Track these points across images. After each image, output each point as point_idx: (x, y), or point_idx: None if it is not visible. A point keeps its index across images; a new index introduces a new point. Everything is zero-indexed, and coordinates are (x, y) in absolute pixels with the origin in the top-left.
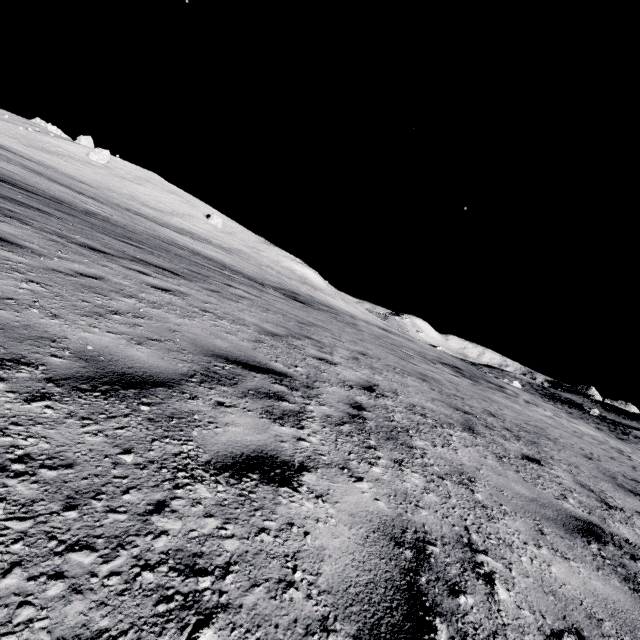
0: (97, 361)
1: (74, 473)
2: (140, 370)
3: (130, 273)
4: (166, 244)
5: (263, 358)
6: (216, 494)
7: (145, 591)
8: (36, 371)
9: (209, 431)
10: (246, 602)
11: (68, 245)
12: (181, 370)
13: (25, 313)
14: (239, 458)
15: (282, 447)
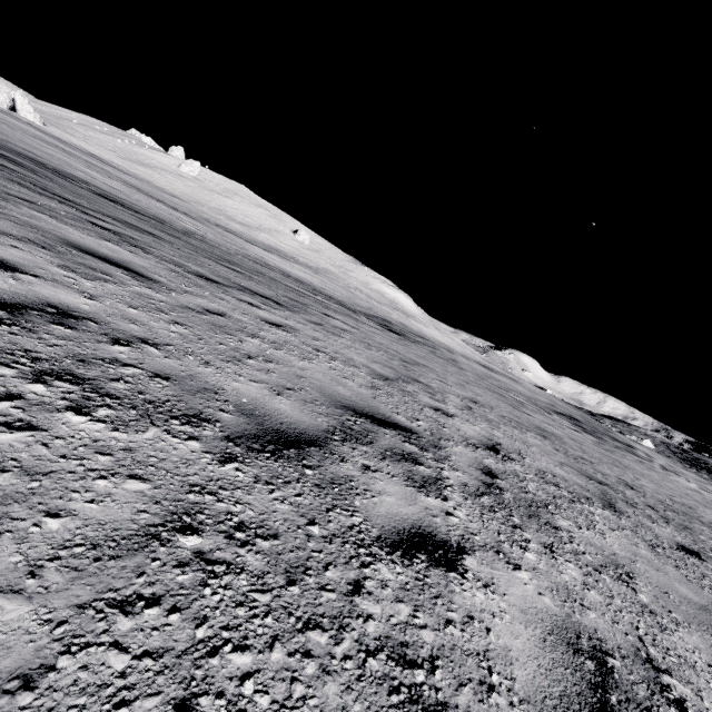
0: (255, 416)
1: (281, 544)
2: (290, 426)
3: (243, 306)
4: (259, 265)
5: (385, 409)
6: (397, 576)
7: (376, 679)
8: (216, 428)
9: (368, 501)
10: (460, 702)
11: (186, 275)
12: (322, 426)
13: (185, 361)
14: (403, 534)
15: (435, 523)
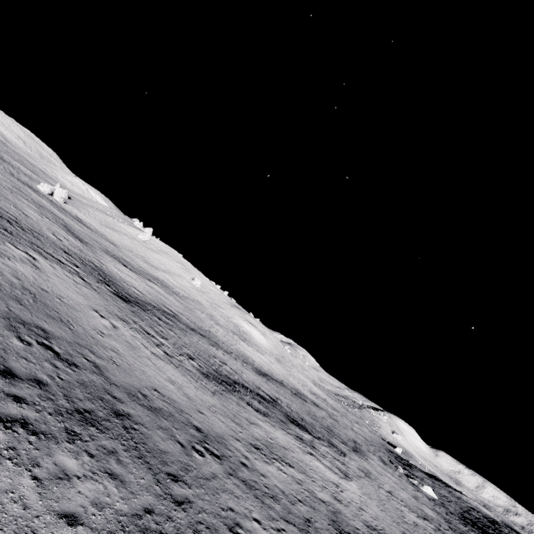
0: None
1: None
2: None
3: None
4: (60, 251)
5: None
6: None
7: None
8: None
9: None
10: None
11: None
12: None
13: None
14: None
15: None
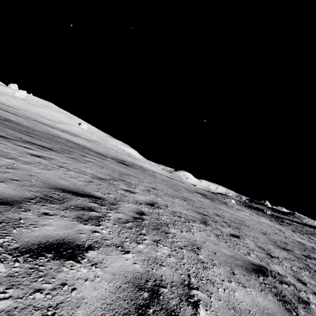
0: None
1: None
2: None
3: (18, 147)
4: (52, 136)
5: (89, 190)
6: (11, 269)
7: None
8: None
9: (27, 229)
10: None
11: None
12: (26, 196)
13: None
14: (43, 244)
15: (79, 236)
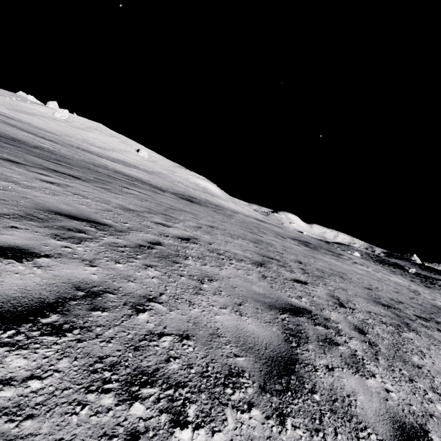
0: None
1: None
2: None
3: (29, 173)
4: (94, 166)
5: (97, 217)
6: None
7: None
8: None
9: None
10: None
11: None
12: (2, 212)
13: None
14: None
15: (41, 247)
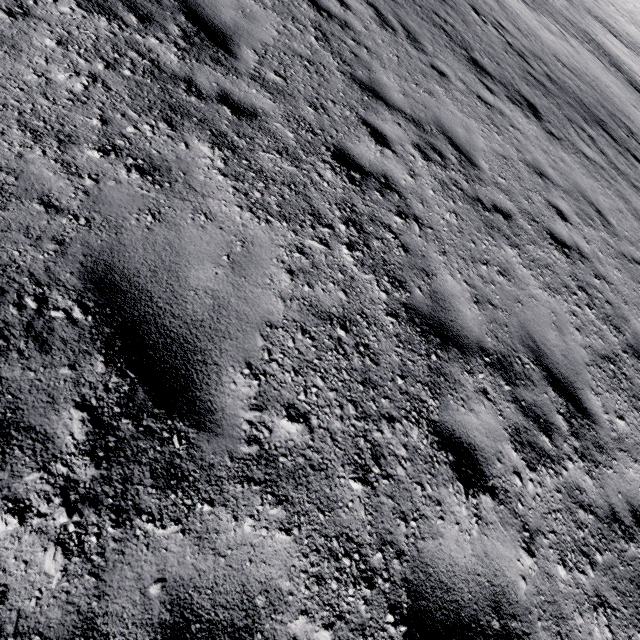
0: None
1: None
2: None
3: None
4: (564, 19)
5: None
6: None
7: None
8: None
9: None
10: None
11: None
12: None
13: None
14: None
15: None
